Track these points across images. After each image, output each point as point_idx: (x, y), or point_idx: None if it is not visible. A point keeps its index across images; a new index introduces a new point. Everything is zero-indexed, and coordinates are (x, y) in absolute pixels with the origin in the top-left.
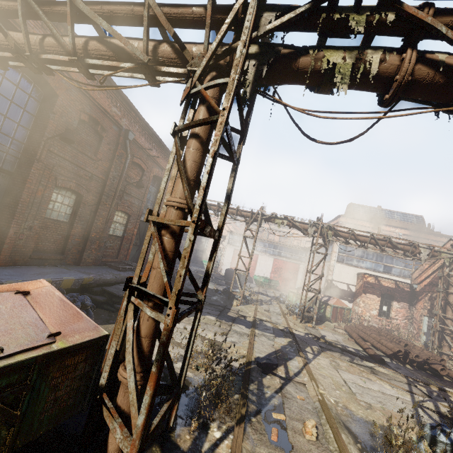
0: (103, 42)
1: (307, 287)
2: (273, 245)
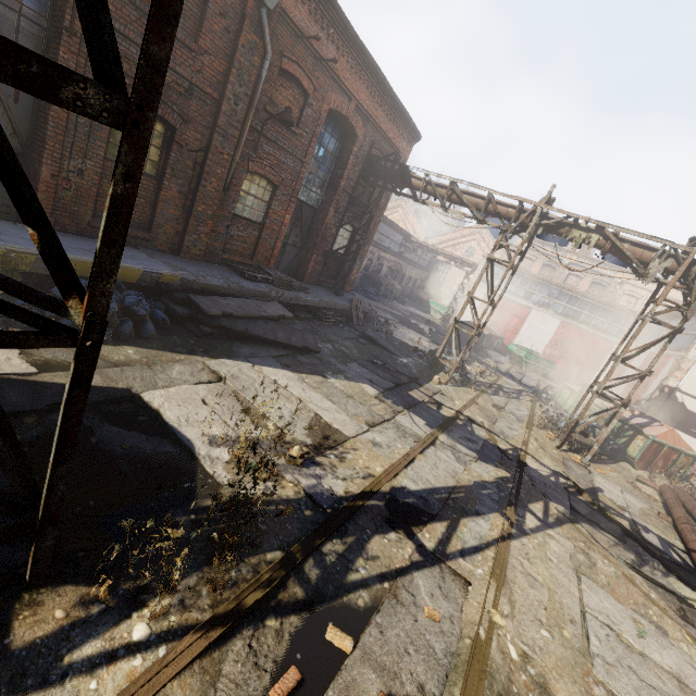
0: None
1: (598, 387)
2: (568, 296)
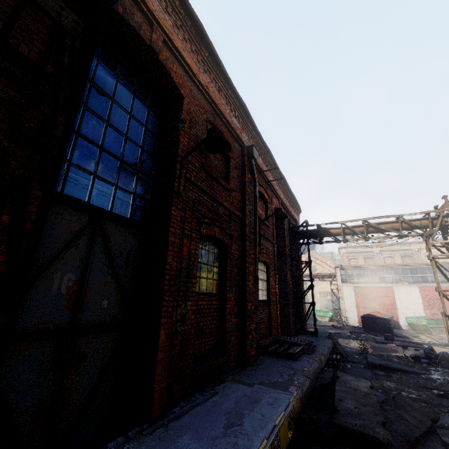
0: None
1: None
2: (408, 269)
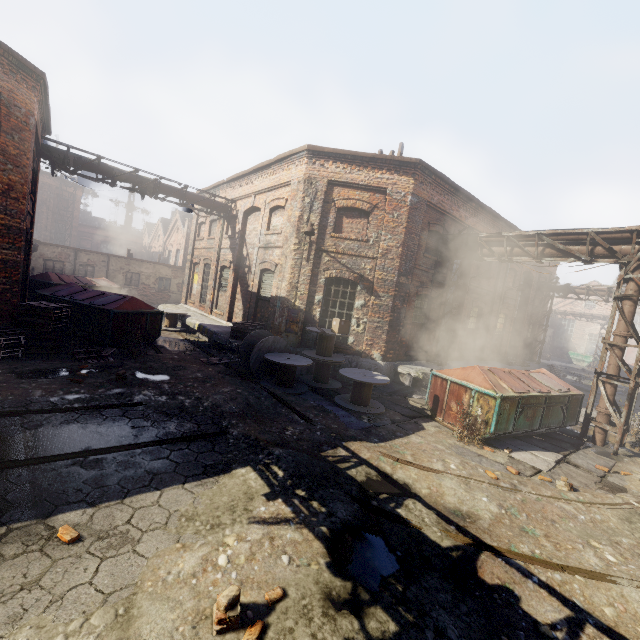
0: (554, 249)
1: None
2: None
